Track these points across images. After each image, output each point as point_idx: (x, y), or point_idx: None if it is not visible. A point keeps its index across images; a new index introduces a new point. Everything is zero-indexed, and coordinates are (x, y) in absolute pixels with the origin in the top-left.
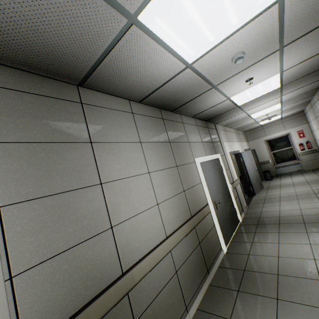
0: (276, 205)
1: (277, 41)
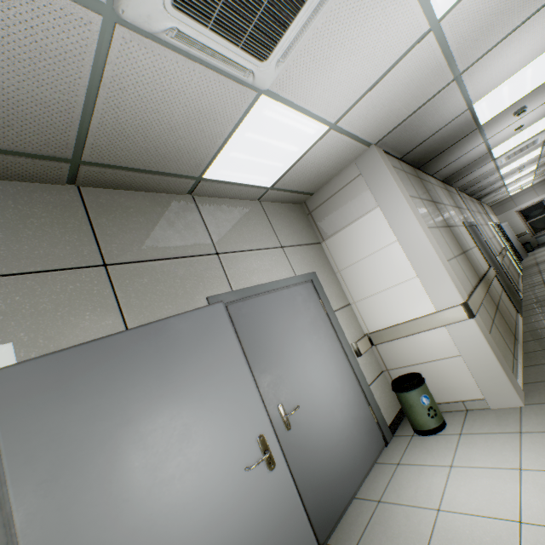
0: None
1: (537, 159)
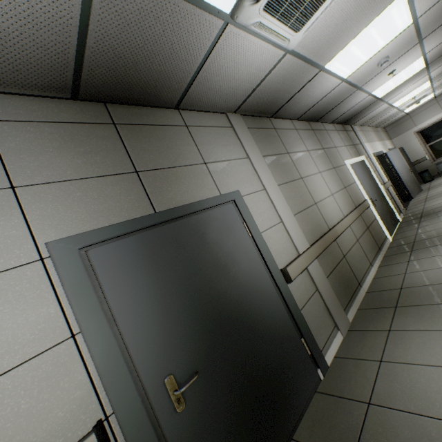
0: (441, 198)
1: (416, 39)
